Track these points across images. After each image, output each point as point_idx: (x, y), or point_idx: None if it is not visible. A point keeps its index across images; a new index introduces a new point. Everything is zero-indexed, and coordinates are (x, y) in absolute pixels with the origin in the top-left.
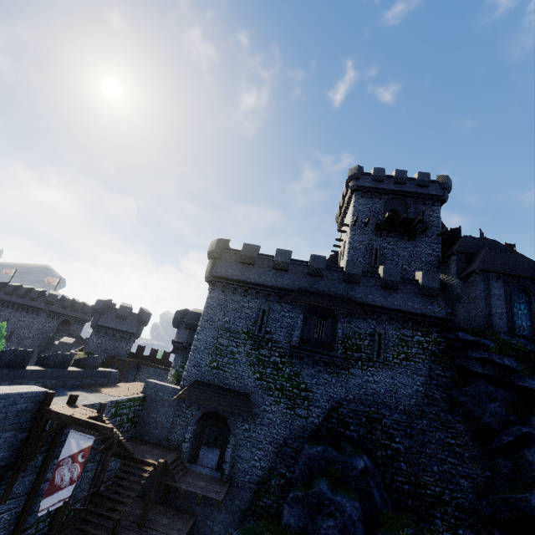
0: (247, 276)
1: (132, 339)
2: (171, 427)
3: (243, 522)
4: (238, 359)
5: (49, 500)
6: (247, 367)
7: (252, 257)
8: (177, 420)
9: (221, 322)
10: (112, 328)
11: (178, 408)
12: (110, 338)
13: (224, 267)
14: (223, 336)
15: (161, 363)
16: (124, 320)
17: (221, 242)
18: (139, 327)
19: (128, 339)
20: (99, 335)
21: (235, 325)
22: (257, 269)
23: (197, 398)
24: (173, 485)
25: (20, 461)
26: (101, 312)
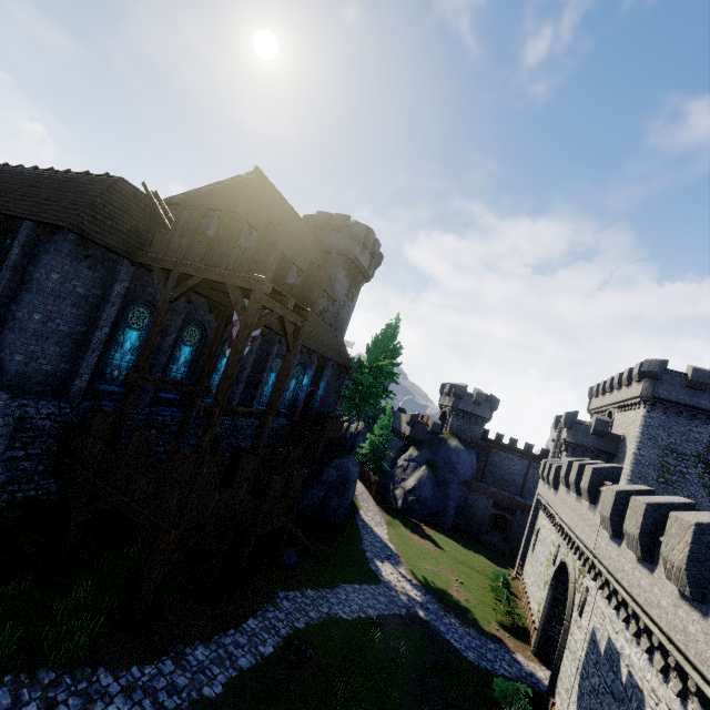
0: (696, 401)
1: (484, 424)
2: None
3: None
4: (689, 479)
5: None
6: (699, 488)
7: (705, 383)
8: None
9: (666, 442)
10: (469, 413)
11: None
12: (467, 421)
13: (666, 390)
14: (669, 456)
15: (509, 448)
16: (478, 406)
17: (662, 364)
18: (491, 413)
19: (481, 424)
20: (458, 418)
21: (682, 447)
22: (708, 395)
23: None
24: None
25: None
26: (462, 397)
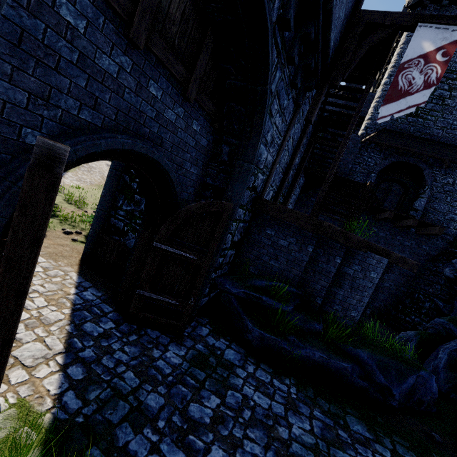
0: None
1: None
2: (349, 174)
3: (433, 263)
4: (449, 106)
5: (392, 106)
6: None
7: None
8: (356, 168)
9: None
10: None
11: (358, 156)
12: None
13: None
14: None
15: None
16: None
17: None
18: None
19: None
20: None
21: (451, 62)
22: None
23: (391, 143)
24: (382, 207)
25: (334, 72)
26: None
